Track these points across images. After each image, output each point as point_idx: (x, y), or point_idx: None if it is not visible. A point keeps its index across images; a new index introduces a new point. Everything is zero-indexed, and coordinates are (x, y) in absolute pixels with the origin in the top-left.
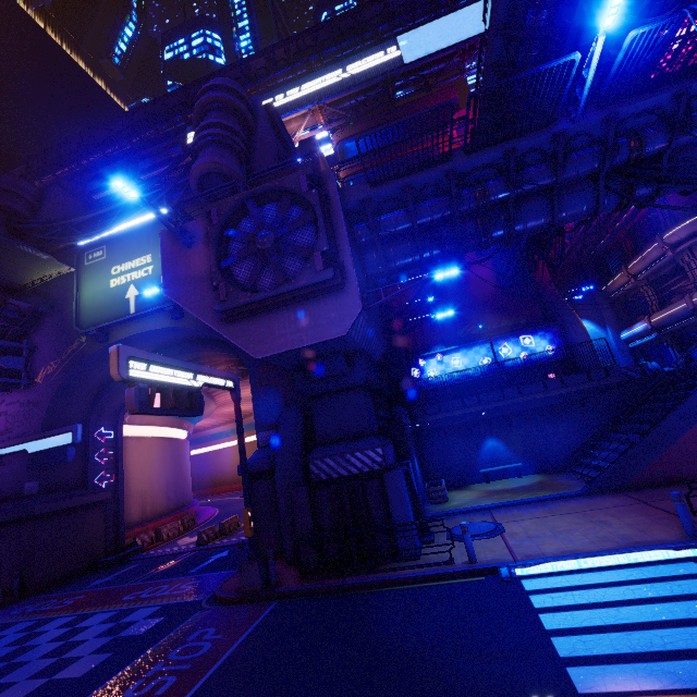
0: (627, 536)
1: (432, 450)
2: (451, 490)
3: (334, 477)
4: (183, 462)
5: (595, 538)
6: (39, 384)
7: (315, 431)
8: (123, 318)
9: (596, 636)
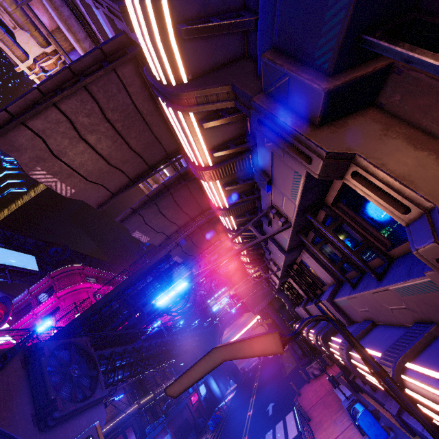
0: None
1: None
2: None
3: None
4: None
5: None
6: None
7: None
8: None
9: None
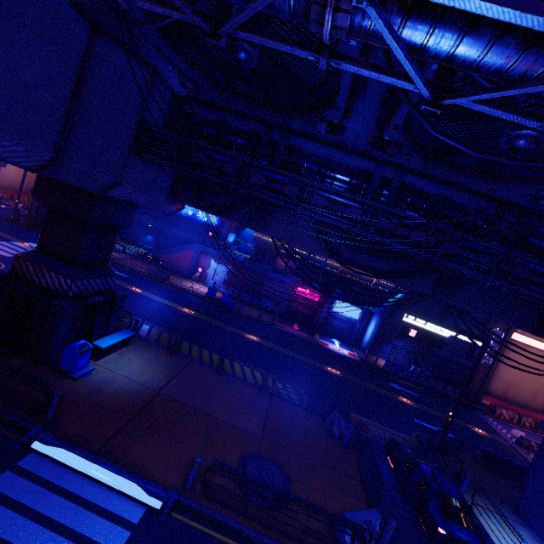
0: None
1: (130, 228)
2: (125, 243)
3: None
4: None
5: None
6: None
7: None
8: None
9: None
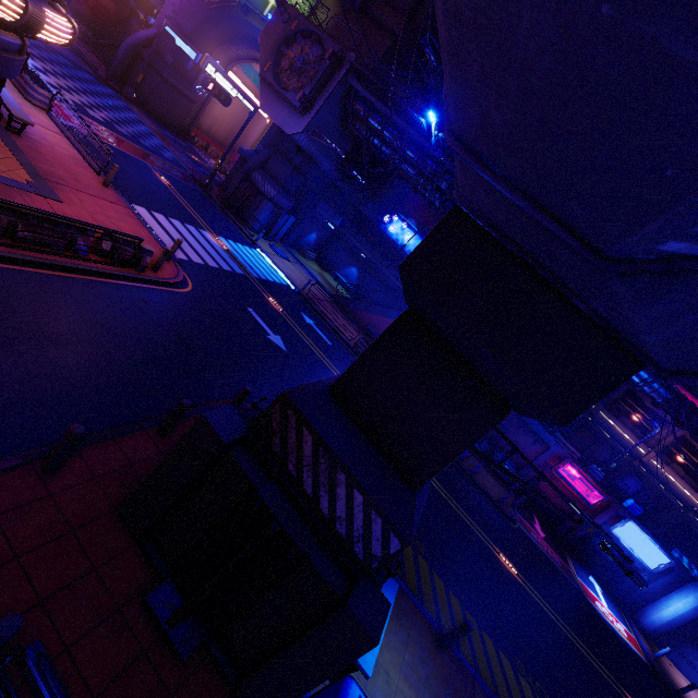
0: (295, 280)
1: (333, 246)
2: (319, 265)
3: (256, 185)
4: (252, 128)
5: (289, 274)
6: (204, 3)
7: (267, 163)
8: (258, 13)
9: (239, 249)
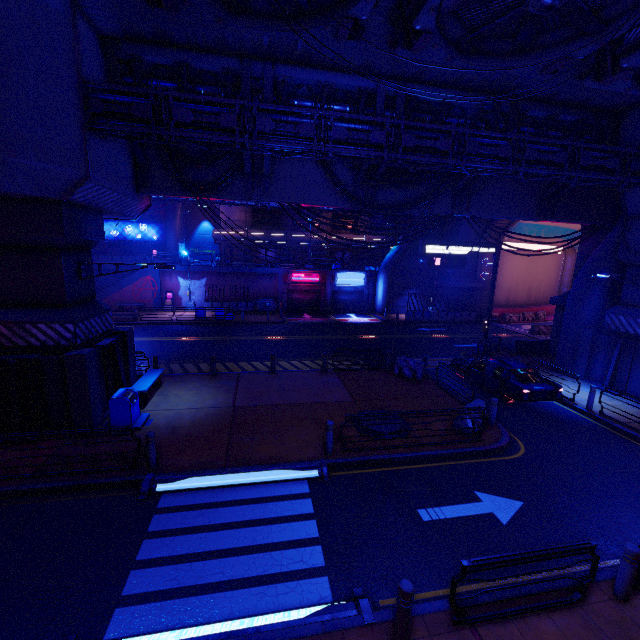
0: None
1: None
2: None
3: None
4: None
5: None
6: None
7: None
8: None
9: None
